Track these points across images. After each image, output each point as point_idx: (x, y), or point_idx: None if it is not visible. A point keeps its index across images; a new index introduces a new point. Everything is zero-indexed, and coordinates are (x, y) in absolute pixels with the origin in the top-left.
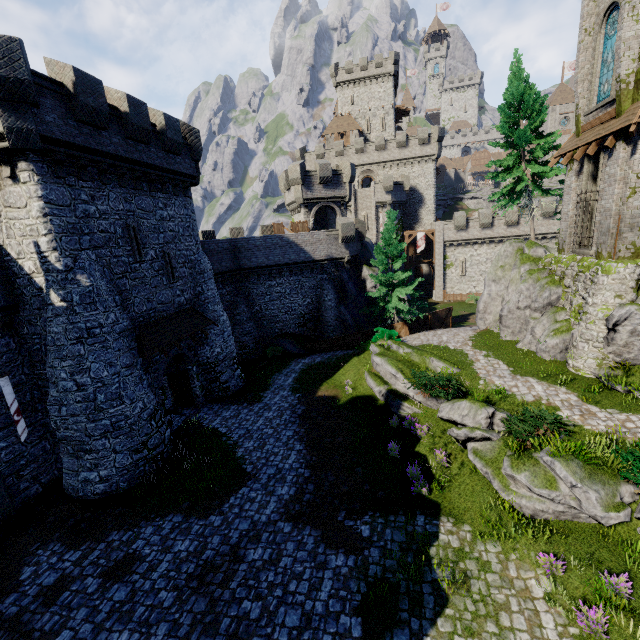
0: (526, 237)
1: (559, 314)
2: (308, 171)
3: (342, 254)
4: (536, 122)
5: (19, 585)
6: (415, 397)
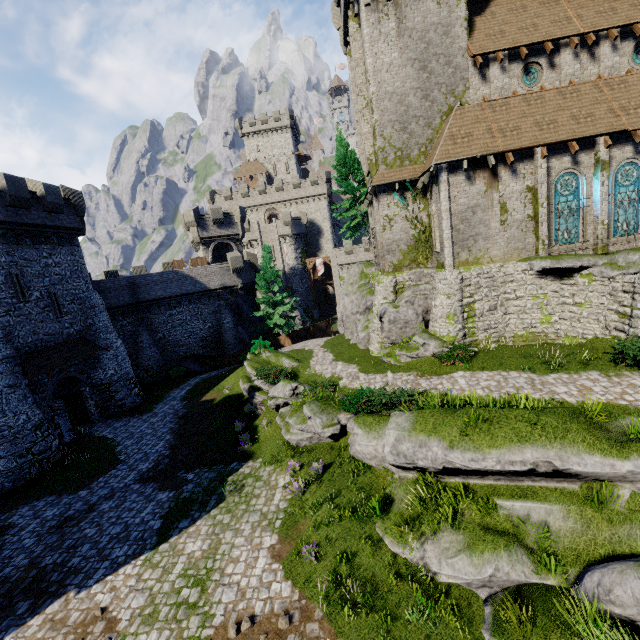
0: None
1: (370, 315)
2: (202, 215)
3: (235, 282)
4: (359, 176)
5: None
6: (264, 387)
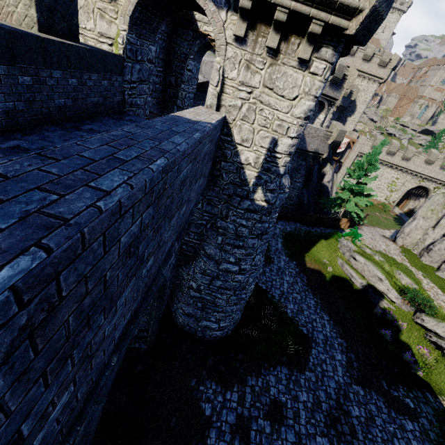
0: (407, 170)
1: None
2: None
3: (324, 151)
4: None
5: (210, 421)
6: (393, 299)
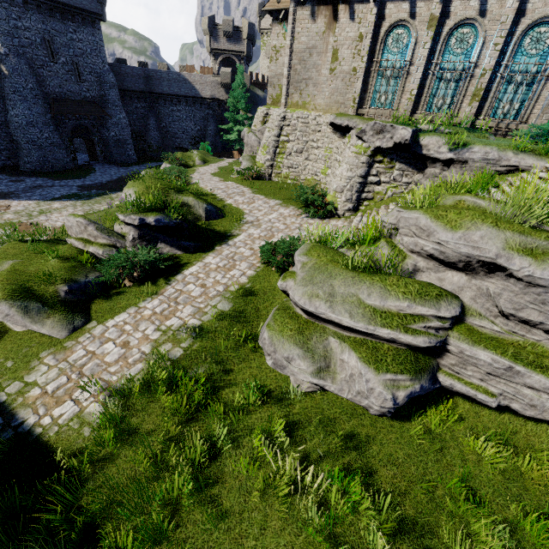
0: None
1: None
2: (216, 24)
3: (223, 97)
4: None
5: None
6: None
